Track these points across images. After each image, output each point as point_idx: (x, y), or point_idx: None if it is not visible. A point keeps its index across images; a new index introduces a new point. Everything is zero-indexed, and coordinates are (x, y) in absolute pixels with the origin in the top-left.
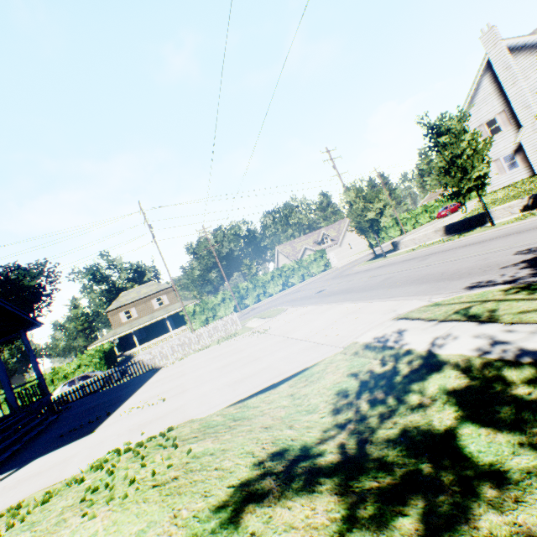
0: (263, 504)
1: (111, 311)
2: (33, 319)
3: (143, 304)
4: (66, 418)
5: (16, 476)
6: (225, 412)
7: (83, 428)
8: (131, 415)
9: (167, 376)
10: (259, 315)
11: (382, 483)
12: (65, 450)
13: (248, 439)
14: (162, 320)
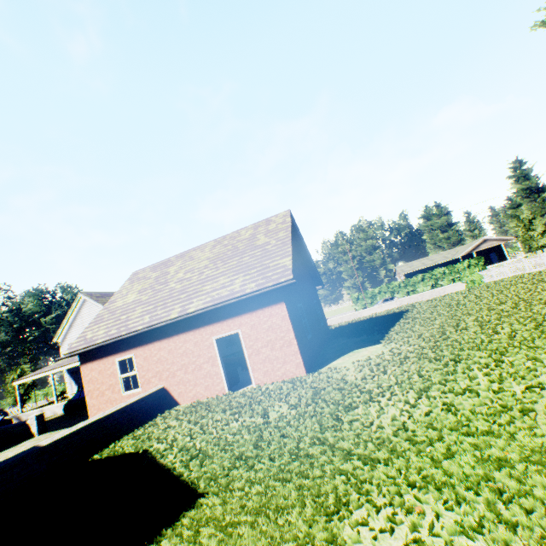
0: None
1: None
2: None
3: None
4: None
5: None
6: None
7: None
8: None
9: None
10: None
11: None
12: None
13: None
14: None
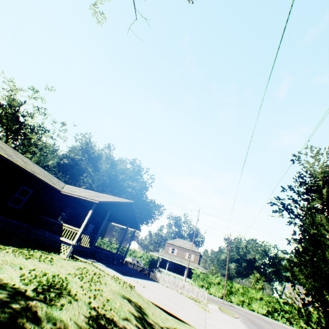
0: (129, 302)
1: (167, 243)
2: (140, 228)
3: (181, 250)
4: (123, 267)
5: (106, 267)
6: (149, 301)
7: (123, 272)
8: (133, 281)
9: (154, 284)
10: (222, 307)
11: (147, 327)
12: (116, 272)
13: (142, 302)
14: (184, 266)
